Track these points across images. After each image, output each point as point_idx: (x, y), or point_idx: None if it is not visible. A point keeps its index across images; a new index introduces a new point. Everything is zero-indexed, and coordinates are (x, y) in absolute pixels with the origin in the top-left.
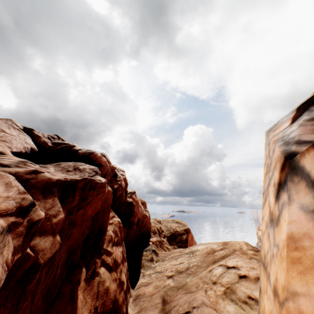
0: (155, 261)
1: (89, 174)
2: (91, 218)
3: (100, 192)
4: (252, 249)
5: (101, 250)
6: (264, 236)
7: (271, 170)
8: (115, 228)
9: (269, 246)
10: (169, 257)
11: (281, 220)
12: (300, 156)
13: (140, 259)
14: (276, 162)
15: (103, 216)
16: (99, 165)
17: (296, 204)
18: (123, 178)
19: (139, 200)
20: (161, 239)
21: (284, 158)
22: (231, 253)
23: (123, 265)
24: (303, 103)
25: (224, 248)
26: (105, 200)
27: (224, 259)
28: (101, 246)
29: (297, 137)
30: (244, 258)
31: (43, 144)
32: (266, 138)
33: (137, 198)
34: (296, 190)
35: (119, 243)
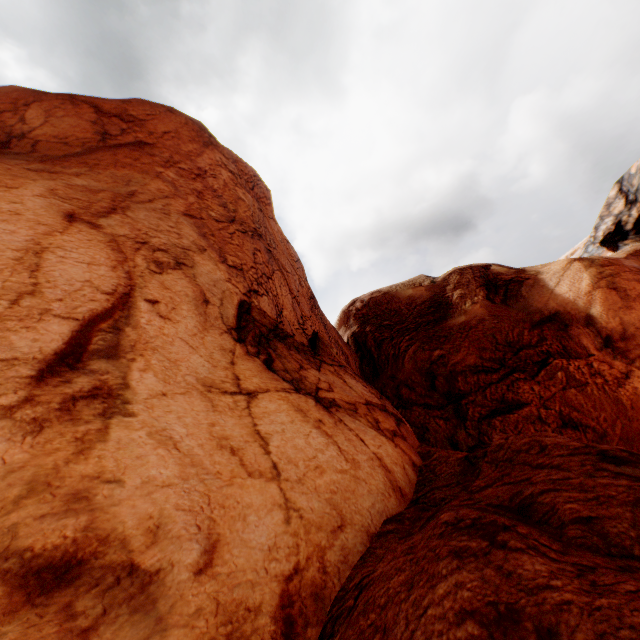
0: None
1: None
2: None
3: None
4: None
5: None
6: None
7: None
8: None
9: None
10: None
11: None
12: None
13: None
14: None
15: None
16: None
17: None
18: None
19: None
20: None
21: None
22: None
23: None
24: (603, 243)
25: None
26: None
27: None
28: None
29: None
30: None
31: None
32: None
33: None
34: None
35: None
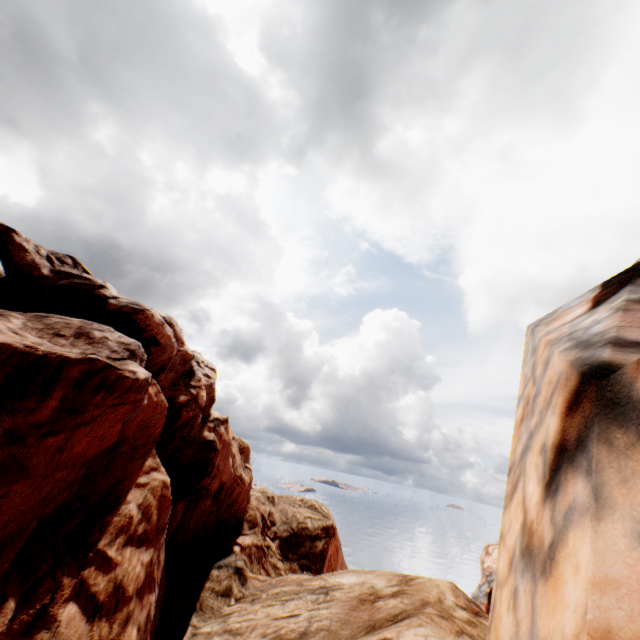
0: (235, 599)
1: (112, 353)
2: (83, 463)
3: (126, 400)
4: (467, 608)
5: (87, 554)
6: (502, 594)
7: (537, 412)
8: (147, 499)
9: (513, 632)
10: (270, 593)
11: (561, 561)
12: (639, 367)
13: (200, 587)
14: (553, 390)
15: (127, 462)
16: (151, 340)
17: (624, 520)
18: (207, 384)
19: (236, 441)
20: (266, 543)
21: (581, 376)
22: (416, 610)
23: (140, 602)
24: (619, 273)
25: (401, 593)
26: (143, 424)
27: (396, 625)
28: (94, 541)
29: (614, 331)
30: (445, 629)
31: (28, 268)
32: (528, 338)
33: (230, 435)
34: (623, 473)
35: (149, 538)
